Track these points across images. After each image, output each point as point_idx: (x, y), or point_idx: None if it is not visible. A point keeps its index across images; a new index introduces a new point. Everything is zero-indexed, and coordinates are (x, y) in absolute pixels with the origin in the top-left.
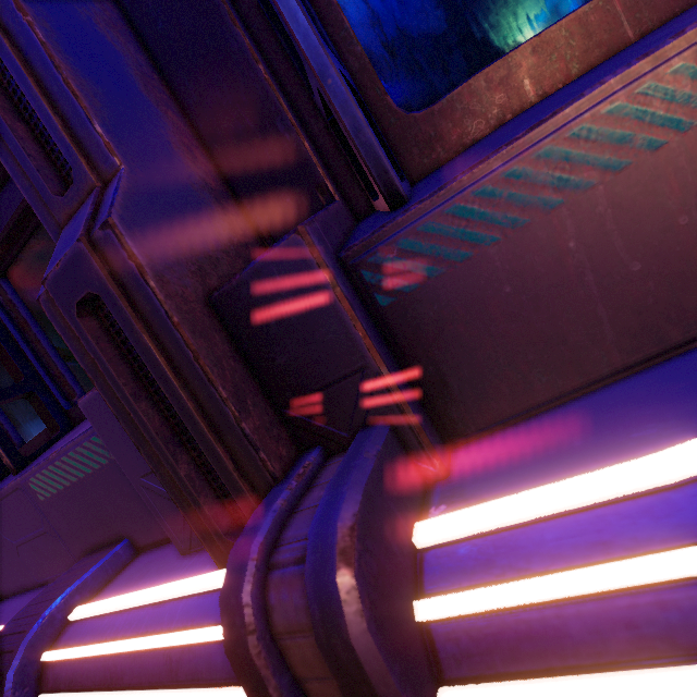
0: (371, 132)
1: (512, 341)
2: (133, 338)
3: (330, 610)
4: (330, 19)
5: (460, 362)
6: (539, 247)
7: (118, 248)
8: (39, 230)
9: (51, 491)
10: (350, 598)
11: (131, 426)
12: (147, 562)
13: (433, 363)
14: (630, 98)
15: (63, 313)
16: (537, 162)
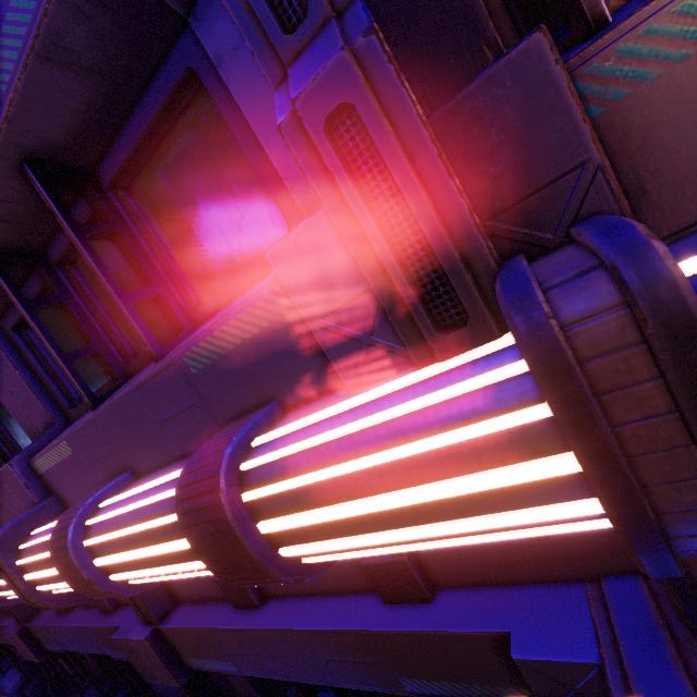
0: None
1: None
2: (380, 141)
3: (648, 268)
4: None
5: (662, 167)
6: None
7: (378, 54)
8: (166, 140)
9: (205, 363)
10: (667, 257)
11: (353, 239)
12: (307, 408)
13: (635, 170)
14: None
15: (309, 130)
16: None
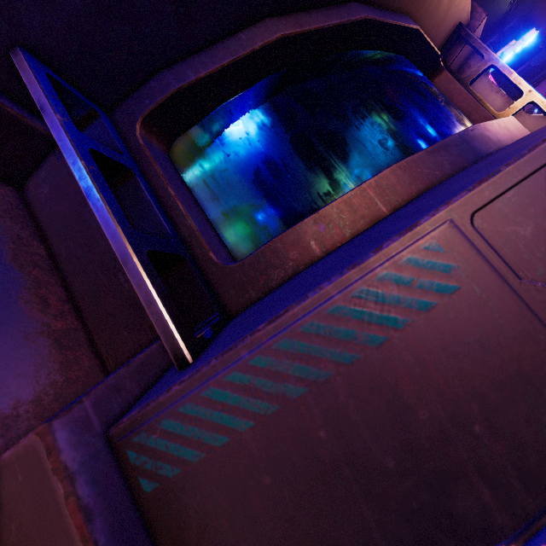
0: (162, 303)
1: (280, 545)
2: None
3: None
4: (169, 204)
5: None
6: (292, 435)
7: None
8: None
9: None
10: None
11: None
12: None
13: None
14: (346, 301)
15: None
16: (278, 352)
